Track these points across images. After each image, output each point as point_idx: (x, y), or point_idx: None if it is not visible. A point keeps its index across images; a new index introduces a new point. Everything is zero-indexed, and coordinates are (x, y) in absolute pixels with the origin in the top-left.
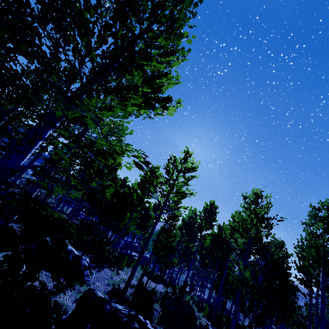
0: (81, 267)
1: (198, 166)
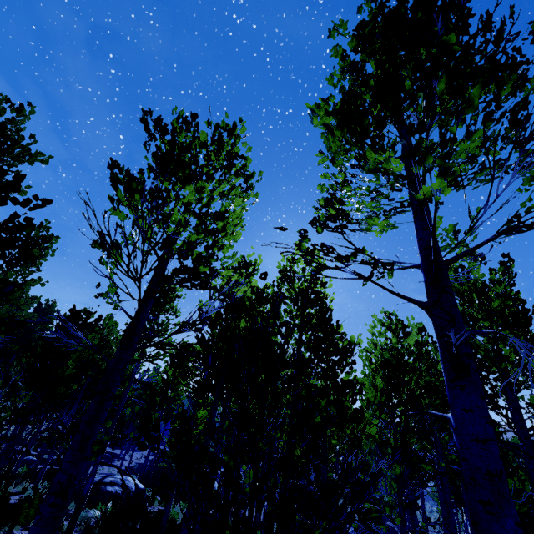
0: None
1: None
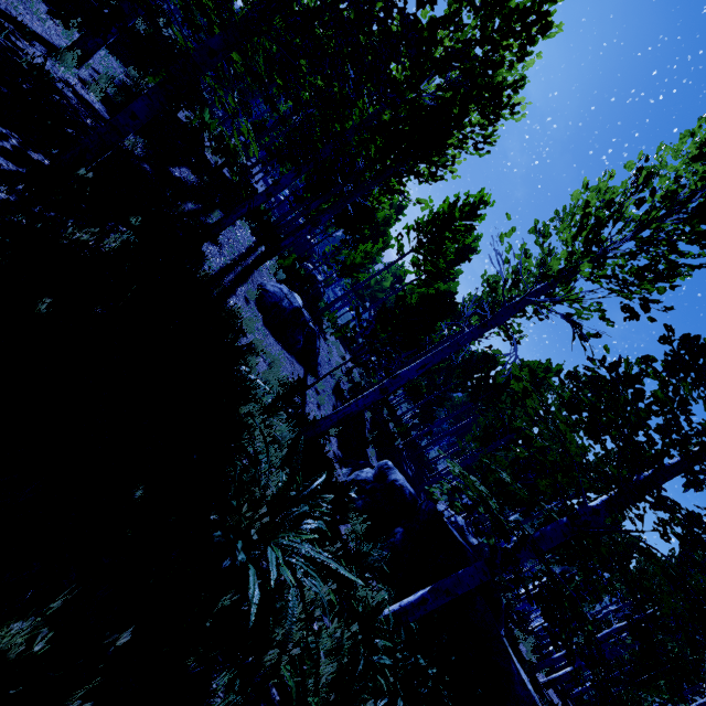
0: (315, 349)
1: None
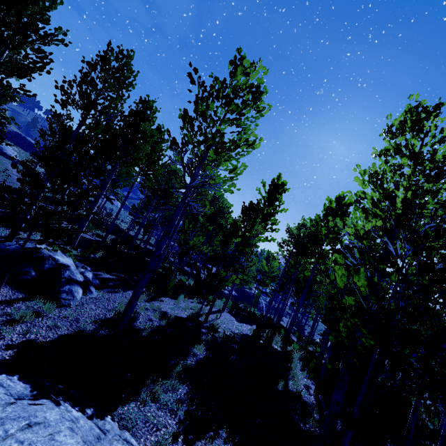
0: (60, 279)
1: (263, 81)
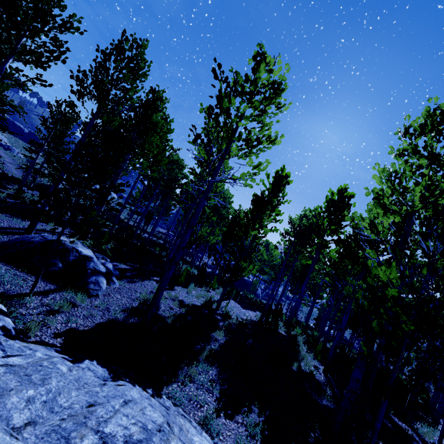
0: (86, 270)
1: (285, 78)
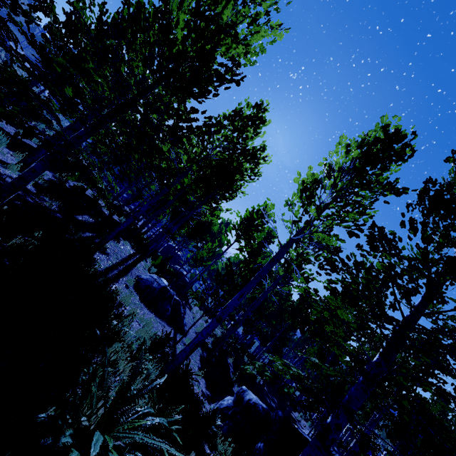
0: (181, 314)
1: None
